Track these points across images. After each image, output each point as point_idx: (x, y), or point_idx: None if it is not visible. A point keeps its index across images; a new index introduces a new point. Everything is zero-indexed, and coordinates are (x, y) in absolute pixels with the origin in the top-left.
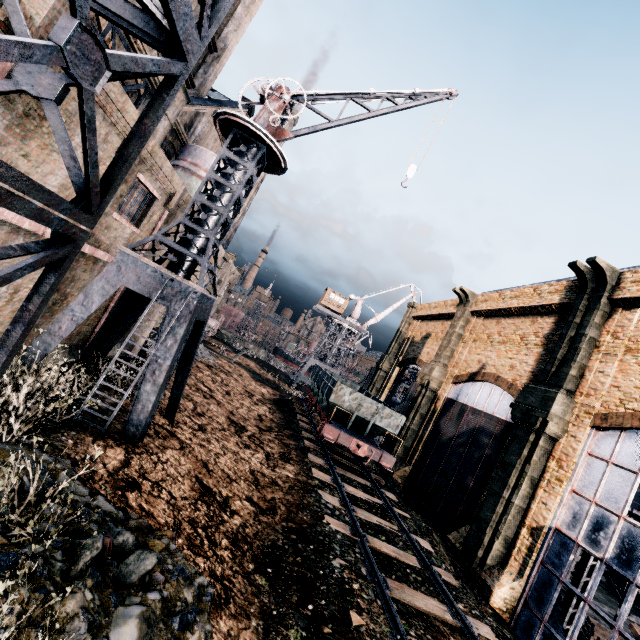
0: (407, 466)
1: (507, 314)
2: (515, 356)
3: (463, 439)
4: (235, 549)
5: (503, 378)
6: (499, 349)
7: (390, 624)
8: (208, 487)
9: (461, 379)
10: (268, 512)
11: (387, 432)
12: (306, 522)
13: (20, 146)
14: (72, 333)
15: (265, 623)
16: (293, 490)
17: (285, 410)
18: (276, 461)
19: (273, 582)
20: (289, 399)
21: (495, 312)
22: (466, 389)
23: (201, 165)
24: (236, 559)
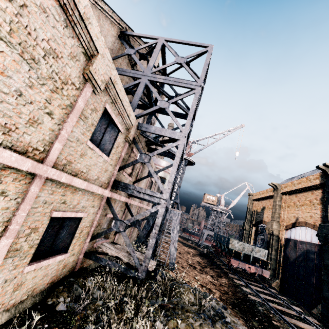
0: (277, 279)
1: (298, 191)
2: (310, 211)
3: (301, 258)
4: (222, 301)
5: (308, 223)
6: (301, 209)
7: (289, 326)
8: (201, 284)
9: (288, 227)
10: (225, 293)
11: (261, 259)
12: (241, 296)
13: (138, 185)
14: (135, 235)
15: (244, 320)
16: (230, 286)
17: (207, 257)
18: (216, 278)
19: (240, 311)
20: (205, 253)
21: (292, 191)
22: (293, 232)
23: (156, 163)
24: (224, 304)
